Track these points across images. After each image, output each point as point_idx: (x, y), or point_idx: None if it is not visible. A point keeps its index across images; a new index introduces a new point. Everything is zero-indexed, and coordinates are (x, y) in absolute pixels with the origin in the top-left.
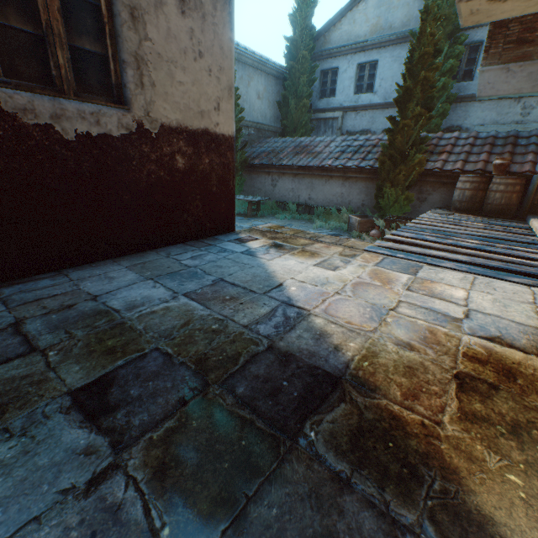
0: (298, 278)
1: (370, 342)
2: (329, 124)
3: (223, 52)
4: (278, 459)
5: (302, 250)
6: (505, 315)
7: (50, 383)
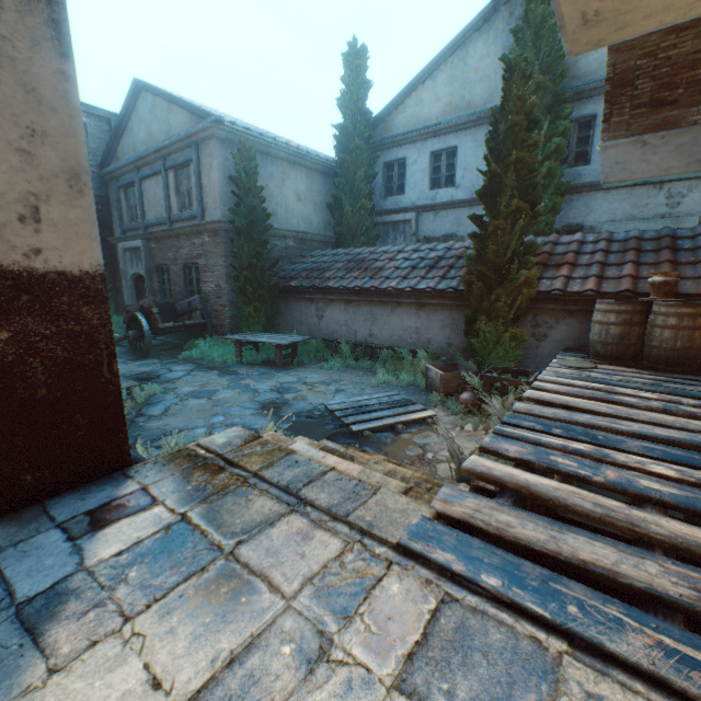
0: None
1: None
2: (400, 229)
3: (38, 98)
4: None
5: (223, 564)
6: None
7: None
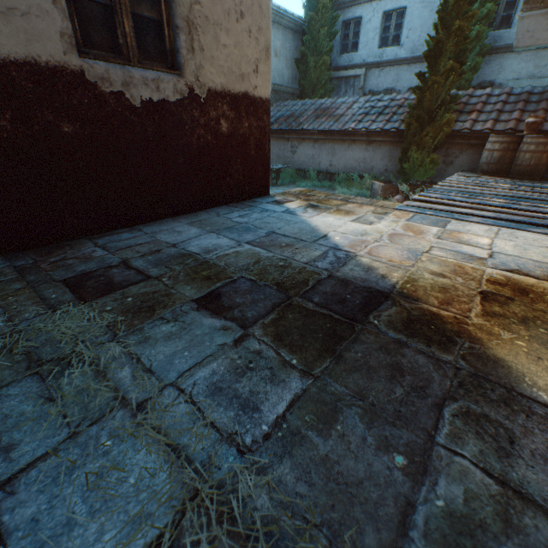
0: (339, 231)
1: (409, 273)
2: (351, 84)
3: (261, 11)
4: (355, 333)
5: (337, 209)
6: (524, 256)
7: (175, 296)
